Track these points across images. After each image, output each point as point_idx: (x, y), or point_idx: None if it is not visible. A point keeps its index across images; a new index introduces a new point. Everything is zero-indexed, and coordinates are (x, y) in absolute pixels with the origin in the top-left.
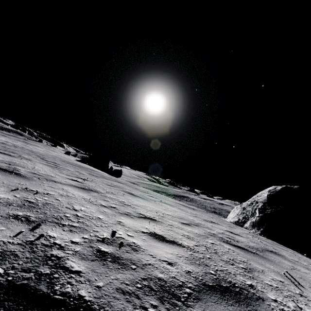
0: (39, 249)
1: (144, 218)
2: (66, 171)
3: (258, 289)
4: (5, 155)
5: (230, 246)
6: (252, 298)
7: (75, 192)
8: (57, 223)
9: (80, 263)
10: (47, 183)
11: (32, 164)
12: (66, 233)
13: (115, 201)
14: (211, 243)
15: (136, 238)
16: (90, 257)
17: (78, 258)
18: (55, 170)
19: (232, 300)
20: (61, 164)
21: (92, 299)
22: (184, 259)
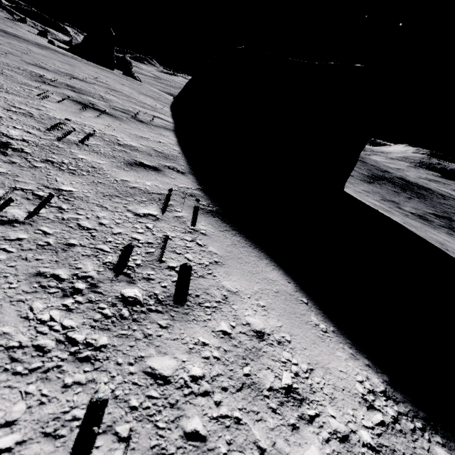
0: None
1: None
2: None
3: None
4: None
5: None
6: None
7: None
8: None
9: None
10: None
11: None
12: None
13: None
14: None
15: None
16: None
17: None
18: None
19: None
20: None
21: None
22: None
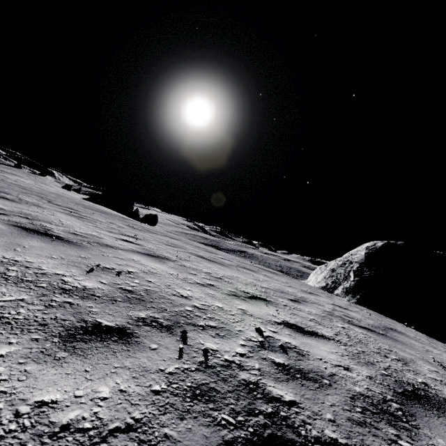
0: (223, 373)
1: (255, 299)
2: (99, 223)
3: (434, 388)
4: (2, 200)
5: (358, 328)
6: (441, 401)
7: (151, 264)
8: (194, 325)
9: (281, 387)
10: (108, 252)
11: (53, 216)
12: (220, 342)
13: (202, 274)
14: (341, 327)
15: (282, 334)
16: (279, 376)
17: (271, 380)
18: (87, 223)
19: (432, 408)
20: (81, 210)
21: (346, 441)
22: (348, 358)
